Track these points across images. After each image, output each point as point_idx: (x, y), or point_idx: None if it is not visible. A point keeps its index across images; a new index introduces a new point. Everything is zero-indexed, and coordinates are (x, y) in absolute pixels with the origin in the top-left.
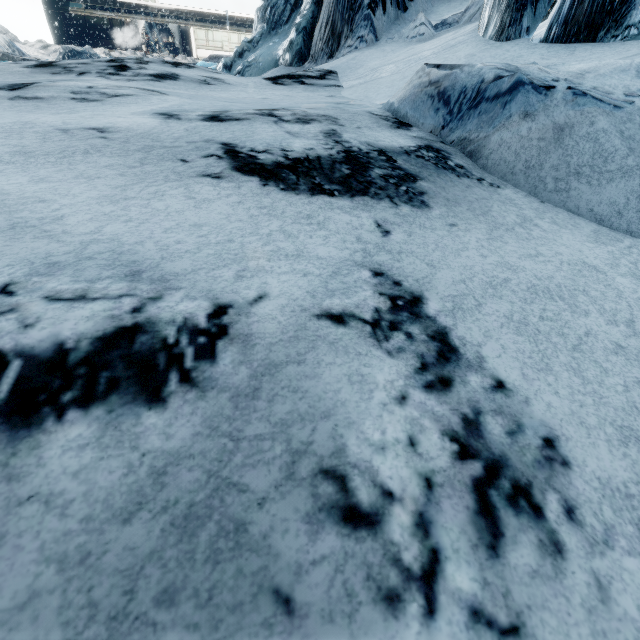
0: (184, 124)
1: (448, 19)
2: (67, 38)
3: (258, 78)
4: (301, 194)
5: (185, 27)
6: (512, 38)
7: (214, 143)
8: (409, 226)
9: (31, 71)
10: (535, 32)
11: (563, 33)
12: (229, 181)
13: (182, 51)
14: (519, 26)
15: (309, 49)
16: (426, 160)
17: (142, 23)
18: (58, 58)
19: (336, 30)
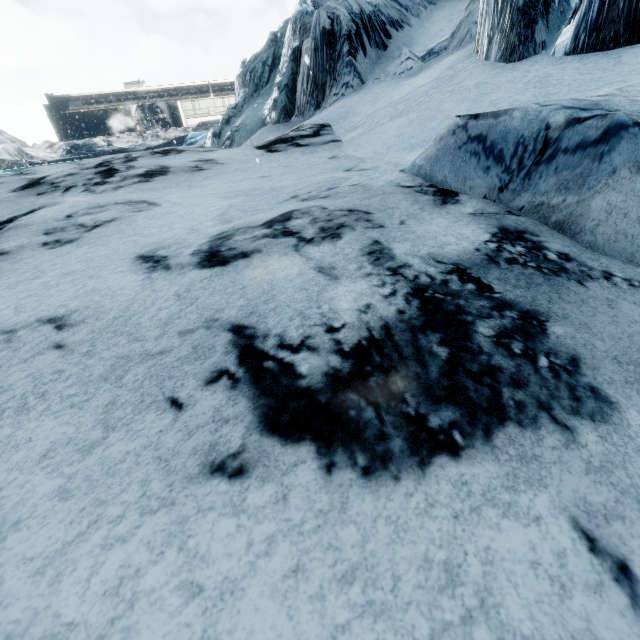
0: (174, 281)
1: (434, 48)
2: (69, 134)
3: (250, 149)
4: (402, 474)
5: (173, 102)
6: (525, 56)
7: (219, 329)
8: (639, 511)
9: (18, 195)
10: (556, 45)
11: (595, 40)
12: (262, 478)
13: (173, 124)
14: (532, 42)
15: (294, 104)
16: (523, 265)
17: (134, 107)
18: (62, 154)
19: (319, 81)
